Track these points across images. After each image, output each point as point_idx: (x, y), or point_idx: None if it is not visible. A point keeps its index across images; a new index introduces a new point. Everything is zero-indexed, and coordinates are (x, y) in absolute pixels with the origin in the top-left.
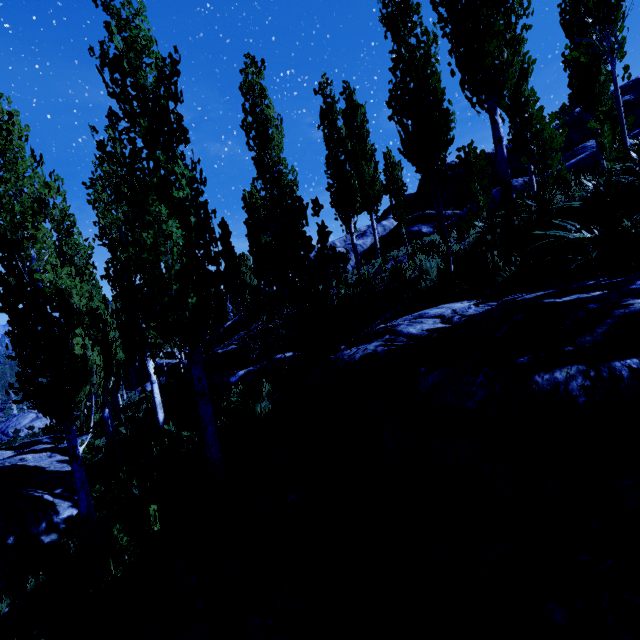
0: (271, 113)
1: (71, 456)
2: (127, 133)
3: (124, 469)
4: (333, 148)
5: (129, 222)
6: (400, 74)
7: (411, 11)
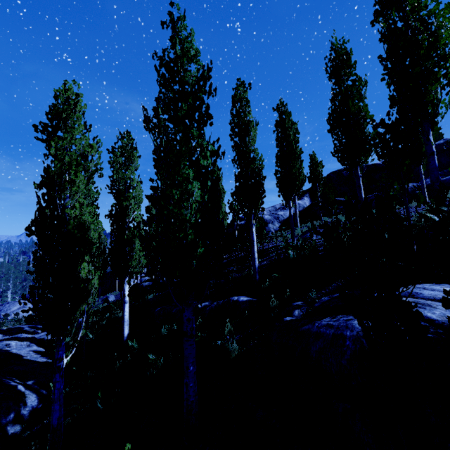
0: (251, 117)
1: (56, 367)
2: (167, 113)
3: (88, 374)
4: (283, 146)
5: (159, 179)
6: (339, 103)
7: (350, 65)
